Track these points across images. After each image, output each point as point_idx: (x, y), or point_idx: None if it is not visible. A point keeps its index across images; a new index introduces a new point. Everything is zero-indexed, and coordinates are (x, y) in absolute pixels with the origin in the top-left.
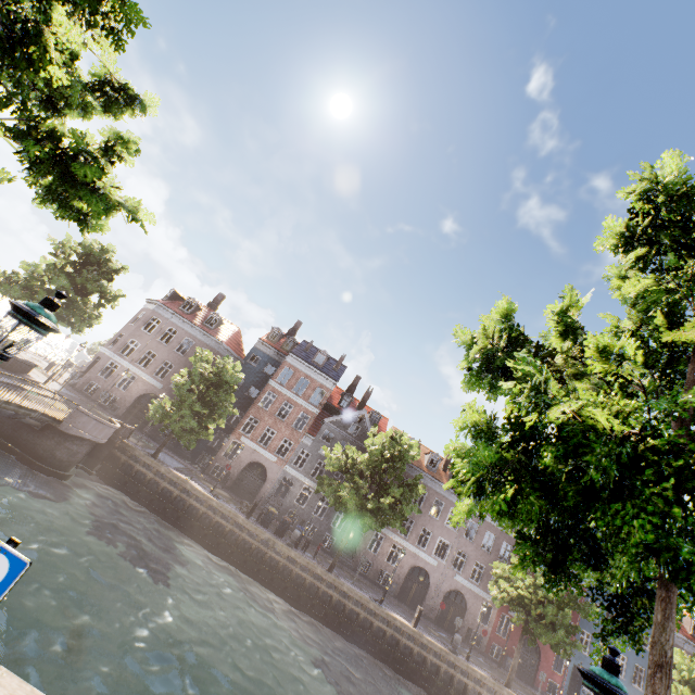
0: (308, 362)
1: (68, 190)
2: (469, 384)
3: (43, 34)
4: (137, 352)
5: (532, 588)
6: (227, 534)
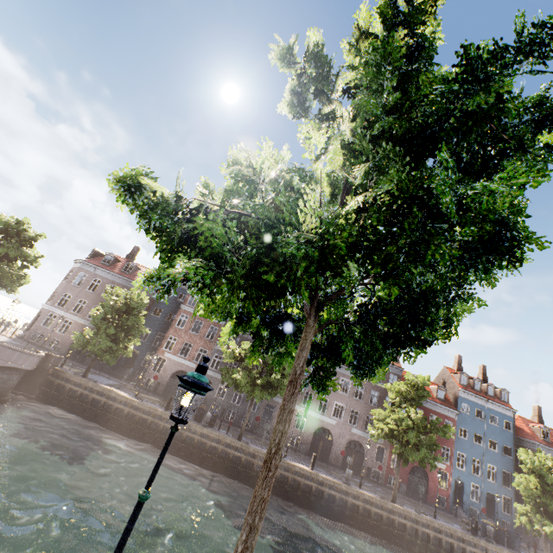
0: None
1: None
2: None
3: None
4: (70, 302)
5: (398, 421)
6: (150, 426)
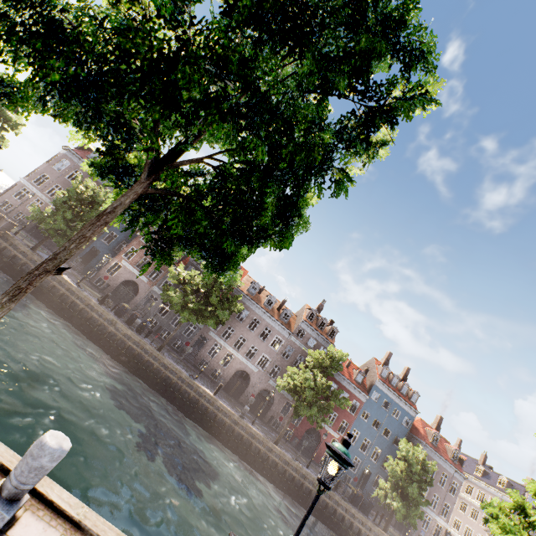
0: None
1: None
2: None
3: None
4: (47, 184)
5: (304, 380)
6: (81, 312)
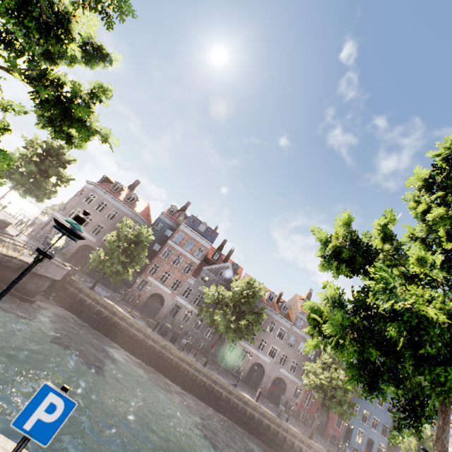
0: (194, 229)
1: (66, 122)
2: (323, 267)
3: (68, 20)
4: None
5: (329, 379)
6: (139, 341)
